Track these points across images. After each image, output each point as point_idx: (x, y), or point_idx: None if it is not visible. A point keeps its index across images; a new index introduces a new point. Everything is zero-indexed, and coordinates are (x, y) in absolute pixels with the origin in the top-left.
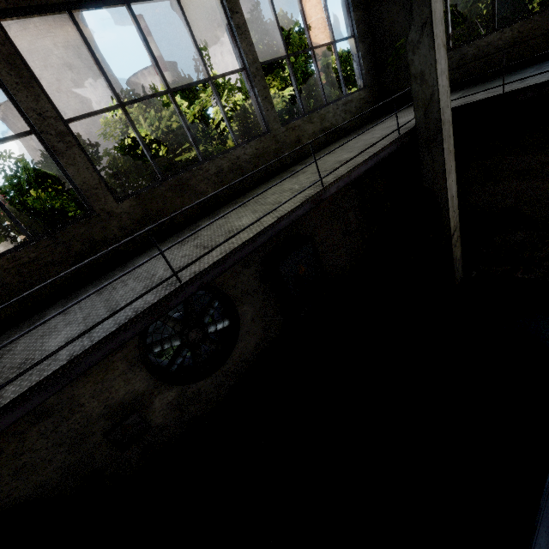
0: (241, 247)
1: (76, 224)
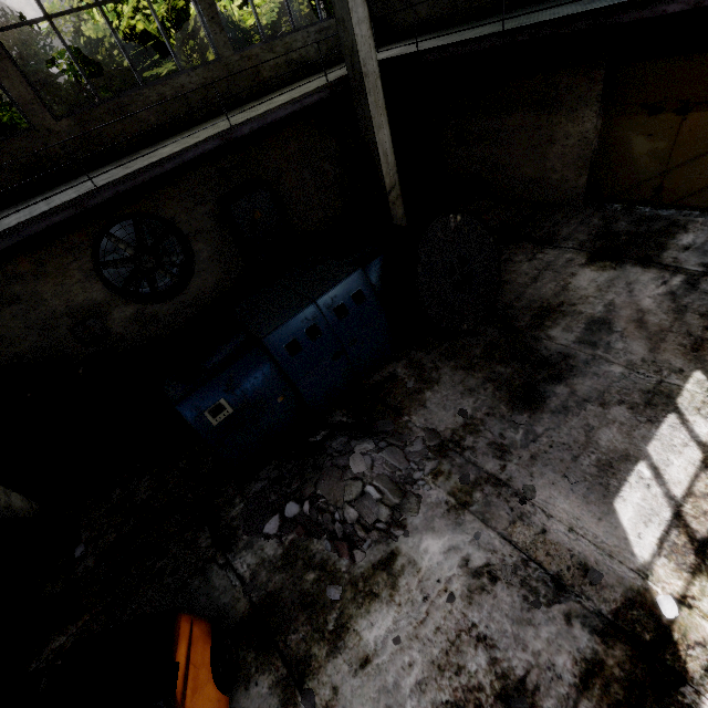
0: (147, 168)
1: (18, 137)
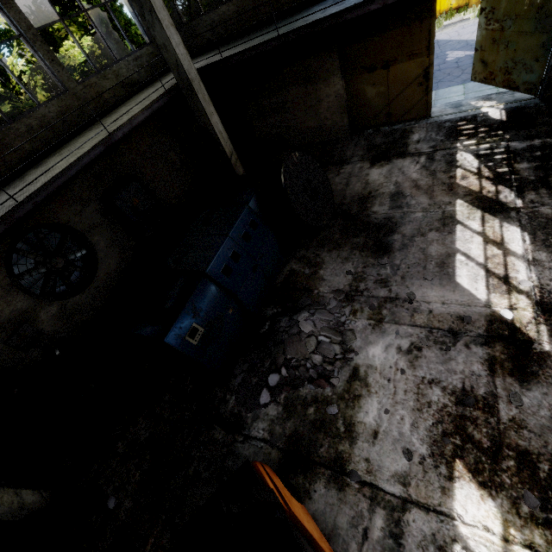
0: (56, 178)
1: None
